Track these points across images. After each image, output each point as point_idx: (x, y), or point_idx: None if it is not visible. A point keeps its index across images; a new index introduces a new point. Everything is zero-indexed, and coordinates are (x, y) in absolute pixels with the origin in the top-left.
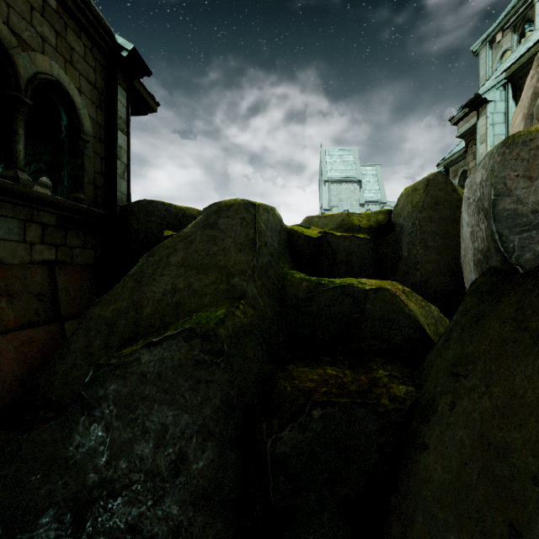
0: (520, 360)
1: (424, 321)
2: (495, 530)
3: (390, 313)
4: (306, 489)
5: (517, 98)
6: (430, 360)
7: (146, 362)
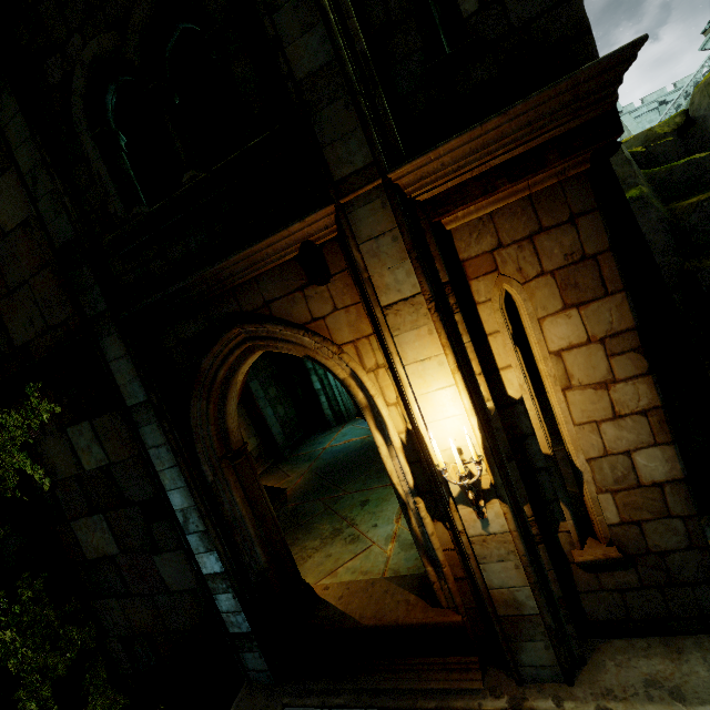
0: None
1: None
2: None
3: None
4: (709, 234)
5: None
6: None
7: None
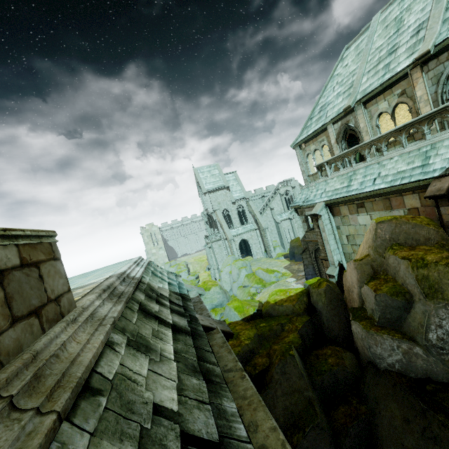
0: (391, 402)
1: (350, 365)
2: (399, 444)
3: (345, 374)
4: None
5: (331, 212)
6: (366, 394)
7: (306, 443)
